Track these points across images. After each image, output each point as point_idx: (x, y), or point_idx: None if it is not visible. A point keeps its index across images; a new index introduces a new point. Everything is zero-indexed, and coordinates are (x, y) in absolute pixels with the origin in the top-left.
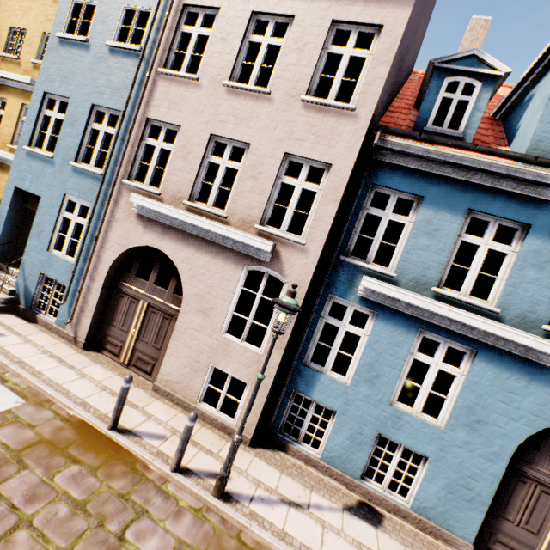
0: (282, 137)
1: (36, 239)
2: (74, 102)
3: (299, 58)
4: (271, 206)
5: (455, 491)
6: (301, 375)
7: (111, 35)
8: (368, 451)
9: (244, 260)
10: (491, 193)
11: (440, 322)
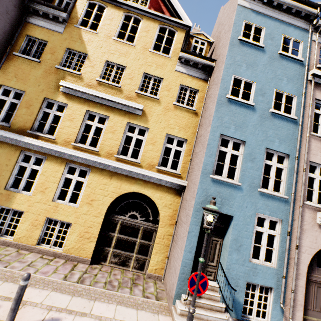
0: None
1: (236, 252)
2: (250, 145)
3: None
4: None
5: None
6: None
7: (270, 105)
8: None
9: None
10: None
11: None
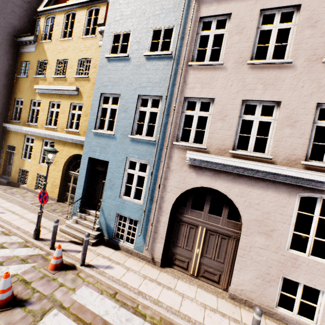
0: (311, 92)
1: (109, 190)
2: (124, 96)
3: (313, 32)
4: (311, 145)
5: None
6: None
7: (145, 49)
8: None
9: (296, 190)
10: None
11: None
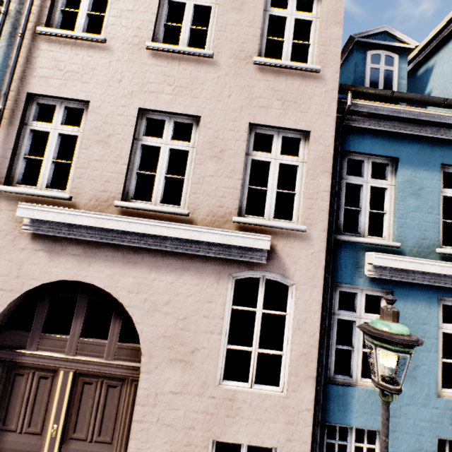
0: (240, 105)
1: None
2: None
3: (239, 18)
4: (246, 190)
5: None
6: (329, 400)
7: None
8: None
9: (228, 268)
10: None
11: None
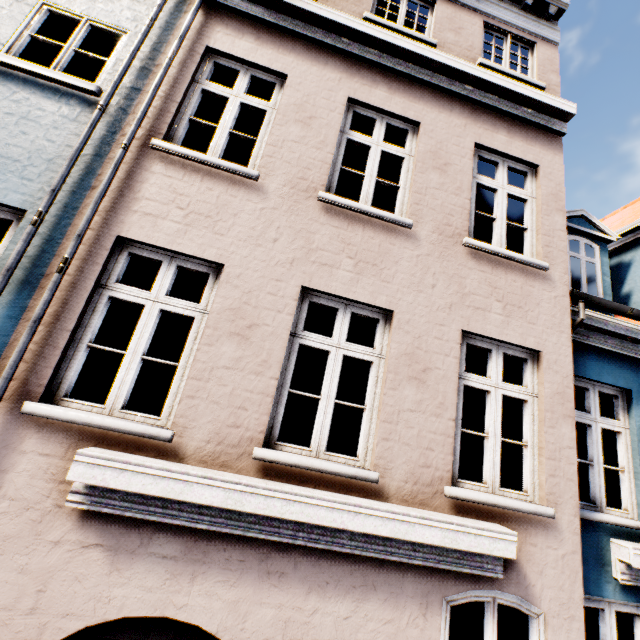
0: (449, 301)
1: None
2: None
3: (443, 180)
4: (458, 436)
5: None
6: None
7: None
8: None
9: (440, 585)
10: None
11: None
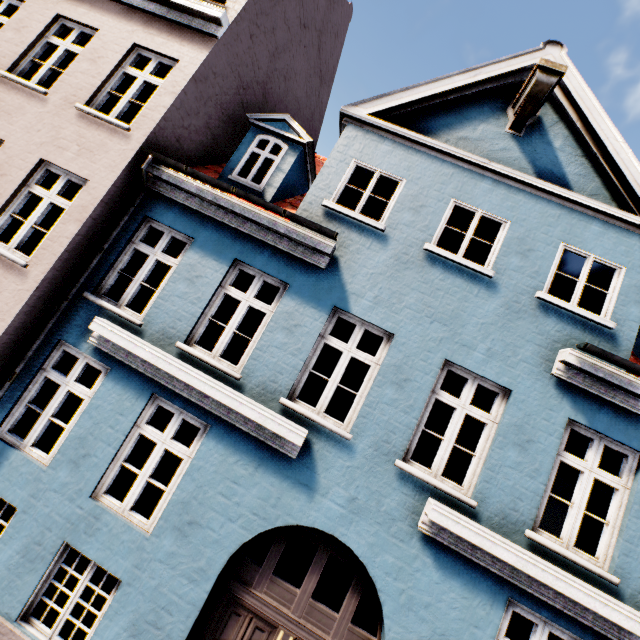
0: (44, 141)
1: None
2: None
3: (90, 68)
4: (8, 217)
5: (142, 632)
6: None
7: None
8: (42, 572)
9: None
10: (259, 246)
11: (174, 385)
